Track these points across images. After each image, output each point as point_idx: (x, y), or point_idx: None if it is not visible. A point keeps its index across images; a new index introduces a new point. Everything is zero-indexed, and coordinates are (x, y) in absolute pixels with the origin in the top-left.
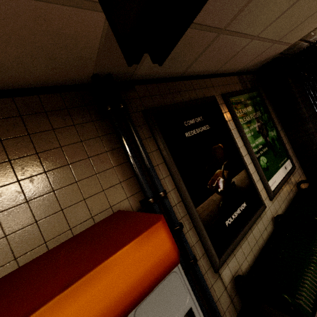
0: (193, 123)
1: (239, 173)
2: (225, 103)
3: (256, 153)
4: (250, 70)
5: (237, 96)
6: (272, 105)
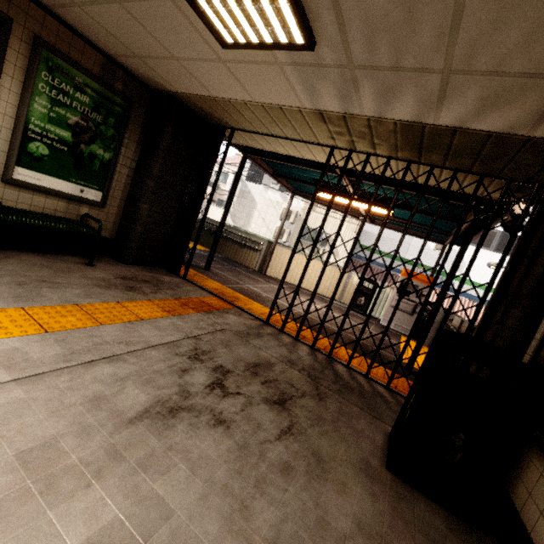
0: None
1: None
2: (32, 47)
3: (33, 132)
4: (140, 78)
5: (71, 67)
6: (144, 140)
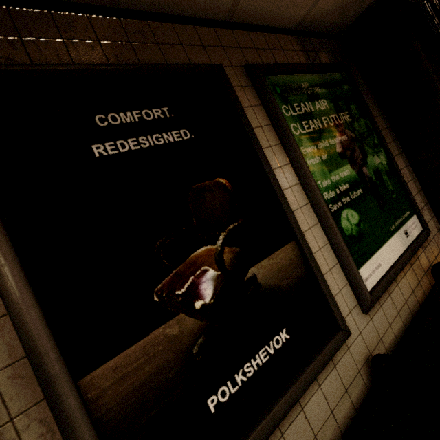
0: (132, 121)
1: (277, 251)
2: (253, 85)
3: (331, 202)
4: (329, 28)
5: (289, 74)
6: (380, 105)
